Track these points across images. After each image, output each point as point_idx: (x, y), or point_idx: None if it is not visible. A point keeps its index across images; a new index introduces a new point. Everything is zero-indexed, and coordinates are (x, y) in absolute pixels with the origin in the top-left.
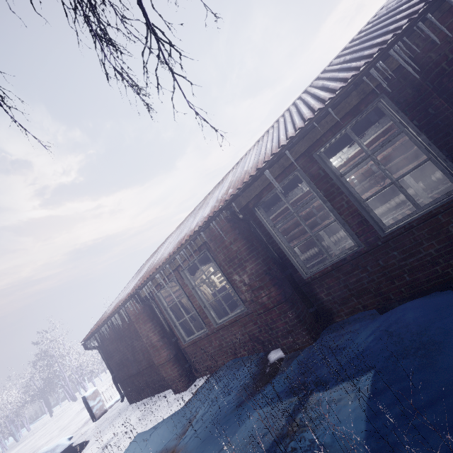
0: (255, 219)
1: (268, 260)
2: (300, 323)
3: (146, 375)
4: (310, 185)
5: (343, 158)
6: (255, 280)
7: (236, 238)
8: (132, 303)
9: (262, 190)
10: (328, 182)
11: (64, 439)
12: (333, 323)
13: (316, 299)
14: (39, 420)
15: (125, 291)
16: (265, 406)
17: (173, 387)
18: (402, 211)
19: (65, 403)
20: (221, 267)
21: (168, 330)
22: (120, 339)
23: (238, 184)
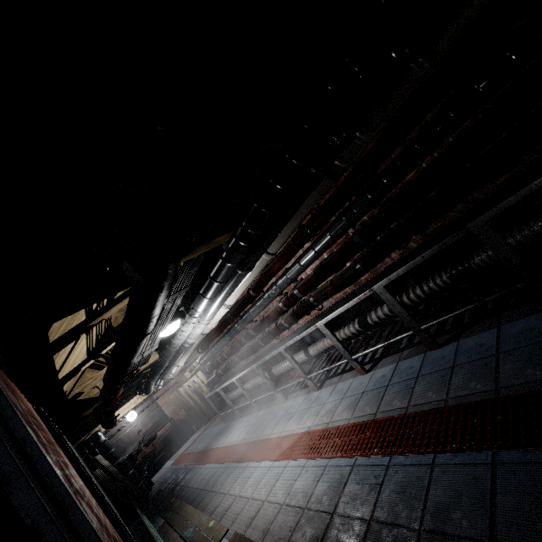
0: None
1: None
2: None
3: None
4: None
5: (206, 322)
6: None
7: None
8: None
9: None
10: None
11: None
12: None
13: None
14: None
15: None
16: None
17: None
18: (328, 368)
19: None
20: None
21: None
22: None
23: None
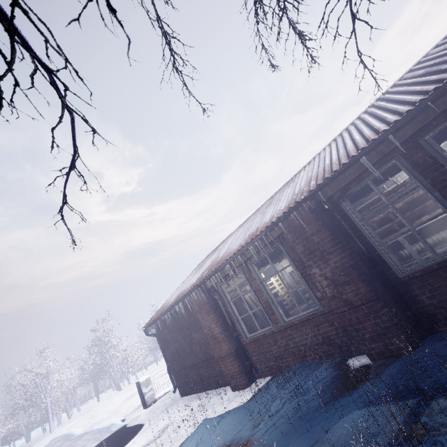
0: (340, 211)
1: (354, 254)
2: (395, 325)
3: (201, 369)
4: (413, 173)
5: None
6: (339, 274)
7: (319, 229)
8: (198, 292)
9: (353, 179)
10: (437, 169)
11: (117, 419)
12: (436, 332)
13: (414, 301)
14: (86, 403)
15: (187, 283)
16: (363, 407)
17: (231, 383)
18: None
19: (109, 392)
20: (294, 262)
21: (230, 323)
22: (179, 329)
23: (322, 175)
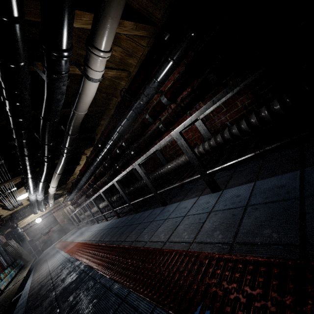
0: None
1: None
2: None
3: None
4: None
5: (40, 194)
6: None
7: None
8: None
9: None
10: None
11: None
12: None
13: None
14: None
15: None
16: None
17: None
18: (98, 216)
19: None
20: None
21: None
22: None
23: None
